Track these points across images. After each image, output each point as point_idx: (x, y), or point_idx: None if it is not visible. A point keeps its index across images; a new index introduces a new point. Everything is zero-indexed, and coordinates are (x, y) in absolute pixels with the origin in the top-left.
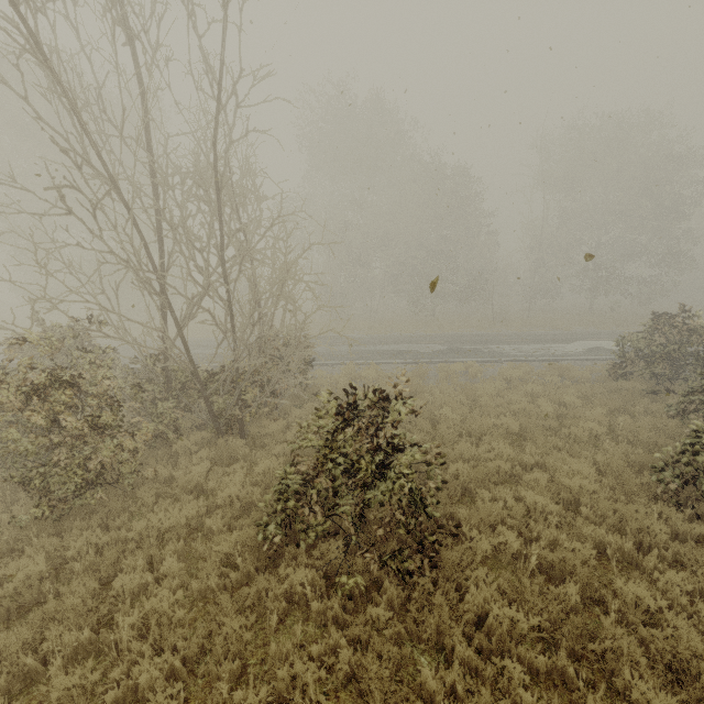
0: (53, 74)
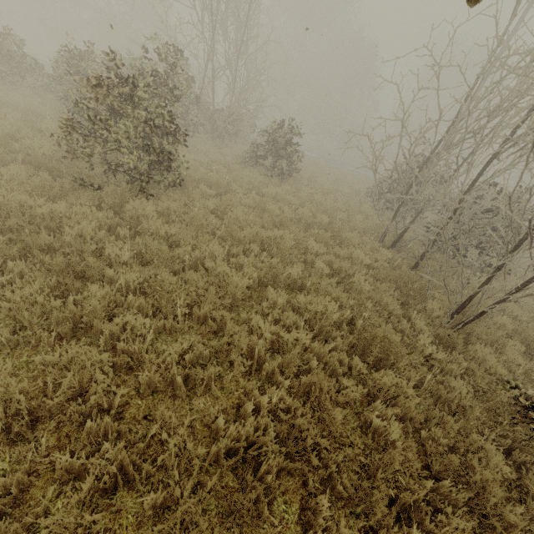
0: None
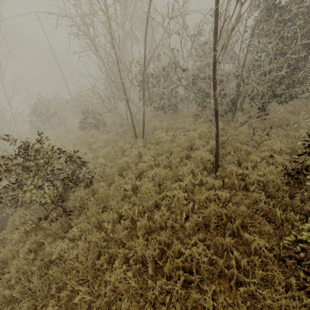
0: None
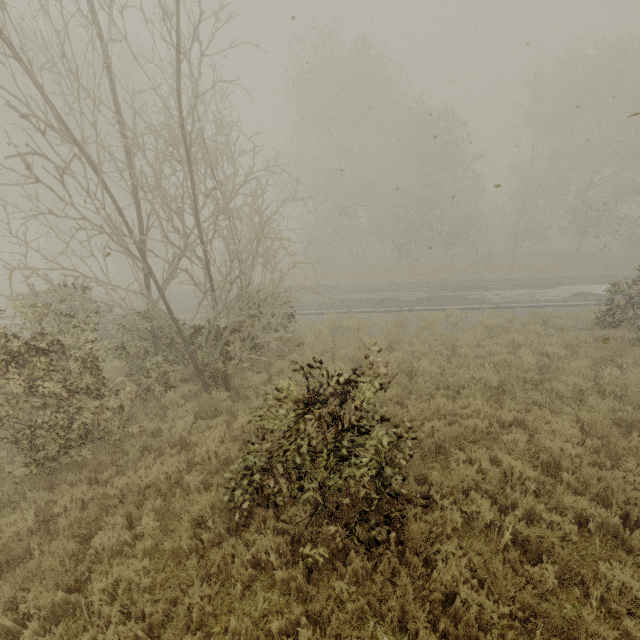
0: (2, 33)
